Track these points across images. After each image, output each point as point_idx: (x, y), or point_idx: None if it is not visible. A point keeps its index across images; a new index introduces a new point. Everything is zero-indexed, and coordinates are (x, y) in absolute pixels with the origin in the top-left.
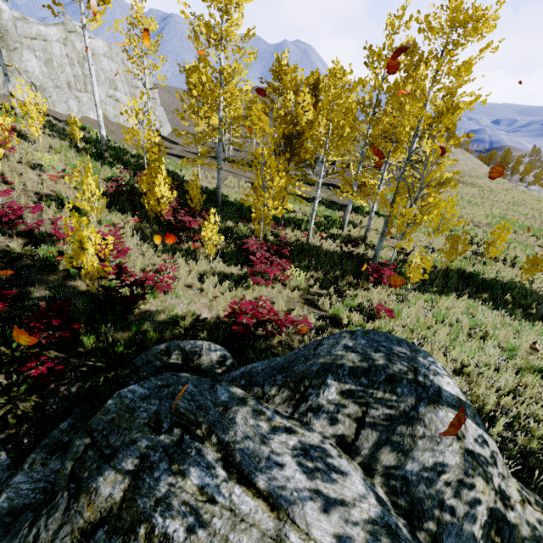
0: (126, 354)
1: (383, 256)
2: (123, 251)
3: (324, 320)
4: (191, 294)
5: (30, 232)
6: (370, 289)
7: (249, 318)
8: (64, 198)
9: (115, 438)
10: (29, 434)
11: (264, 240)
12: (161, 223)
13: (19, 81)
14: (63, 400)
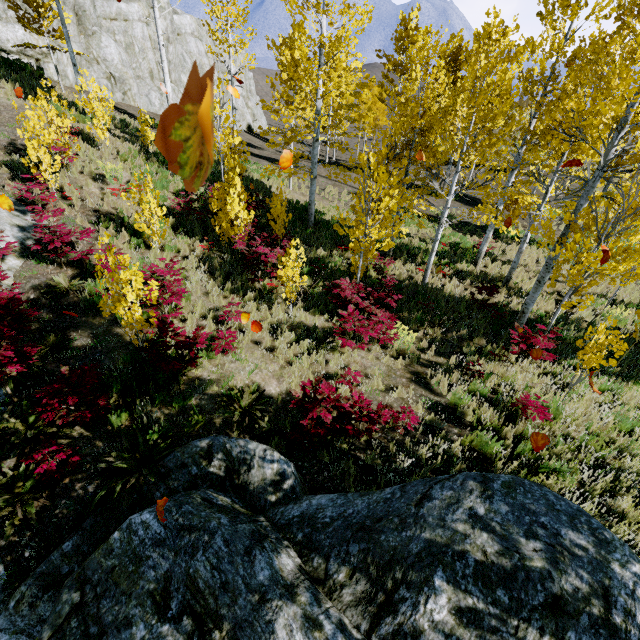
0: (158, 448)
1: (534, 308)
2: (177, 294)
3: (437, 410)
4: (257, 357)
5: (81, 260)
6: (510, 361)
7: (326, 412)
8: (126, 218)
9: (108, 605)
10: (31, 546)
11: (364, 277)
12: (235, 250)
13: (82, 73)
14: (76, 502)
